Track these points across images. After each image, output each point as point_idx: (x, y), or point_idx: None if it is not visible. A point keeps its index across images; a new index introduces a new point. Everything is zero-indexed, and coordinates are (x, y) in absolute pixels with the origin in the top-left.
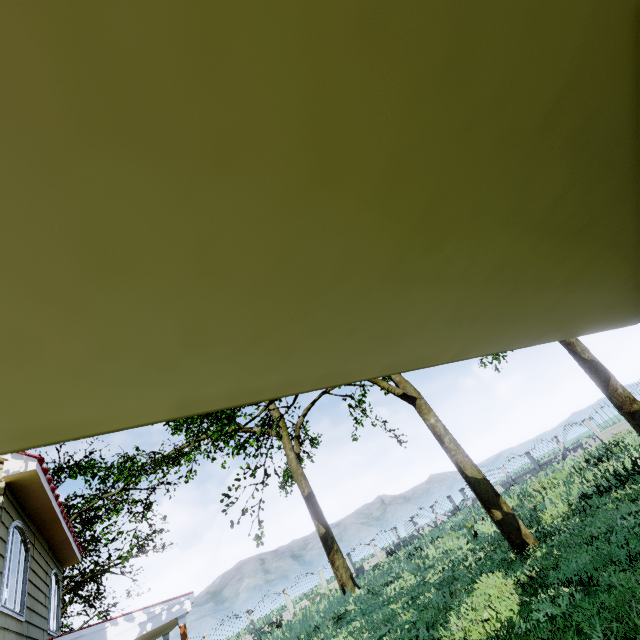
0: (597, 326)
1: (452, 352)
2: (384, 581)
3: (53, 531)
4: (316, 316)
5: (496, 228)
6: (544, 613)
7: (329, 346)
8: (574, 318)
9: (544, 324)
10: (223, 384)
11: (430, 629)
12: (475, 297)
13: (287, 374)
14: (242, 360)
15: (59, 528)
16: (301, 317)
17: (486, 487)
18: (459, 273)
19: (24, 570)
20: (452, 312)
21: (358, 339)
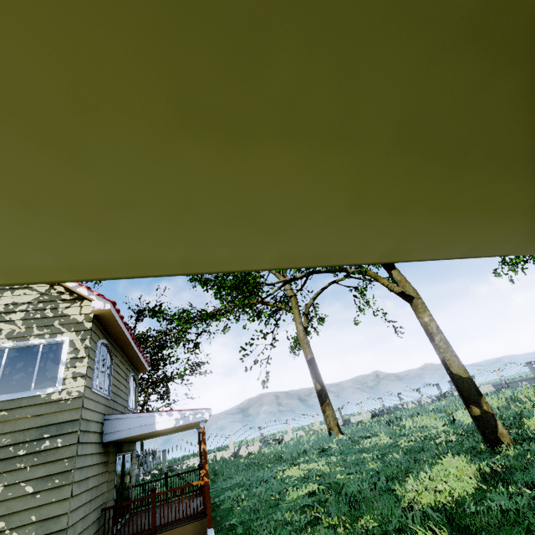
0: None
1: (379, 250)
2: (363, 435)
3: (129, 350)
4: (100, 178)
5: (375, 29)
6: (498, 503)
7: (162, 224)
8: None
9: (532, 227)
10: (41, 255)
11: (389, 481)
12: (384, 173)
13: (127, 252)
14: (37, 229)
15: (132, 349)
16: (74, 177)
17: (469, 386)
18: (331, 126)
19: (110, 370)
20: (350, 194)
21: (204, 219)
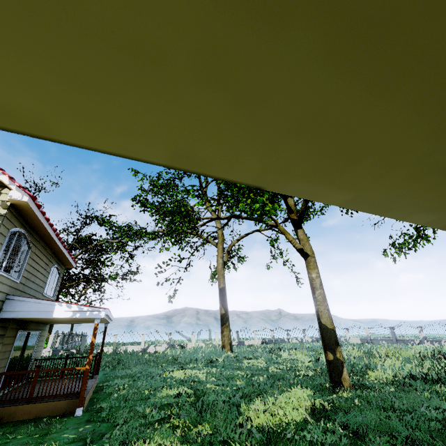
0: (437, 215)
1: None
2: (247, 356)
3: (52, 244)
4: None
5: None
6: (313, 435)
7: None
8: (356, 162)
9: (257, 136)
10: None
11: (243, 398)
12: None
13: None
14: None
15: (55, 244)
16: None
17: (331, 335)
18: None
19: (25, 257)
20: None
21: None
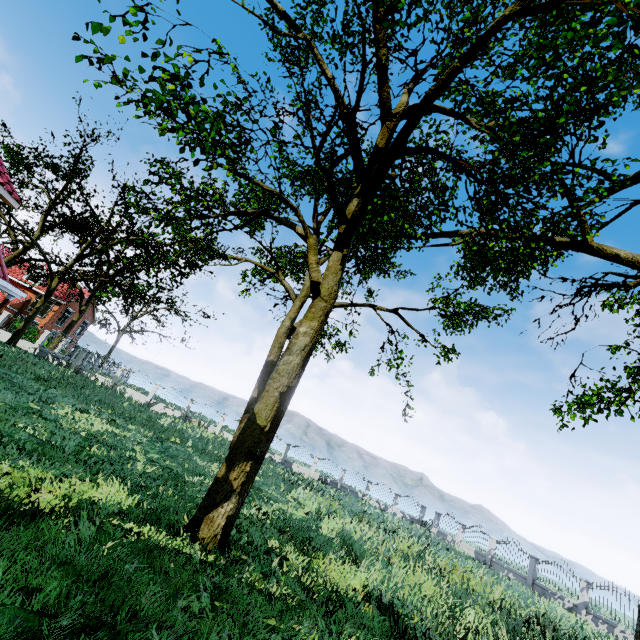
0: None
1: None
2: None
3: None
4: None
5: None
6: None
7: None
8: None
9: None
10: None
11: None
12: None
13: None
14: None
15: None
16: None
17: (249, 436)
18: None
19: None
20: None
21: None
